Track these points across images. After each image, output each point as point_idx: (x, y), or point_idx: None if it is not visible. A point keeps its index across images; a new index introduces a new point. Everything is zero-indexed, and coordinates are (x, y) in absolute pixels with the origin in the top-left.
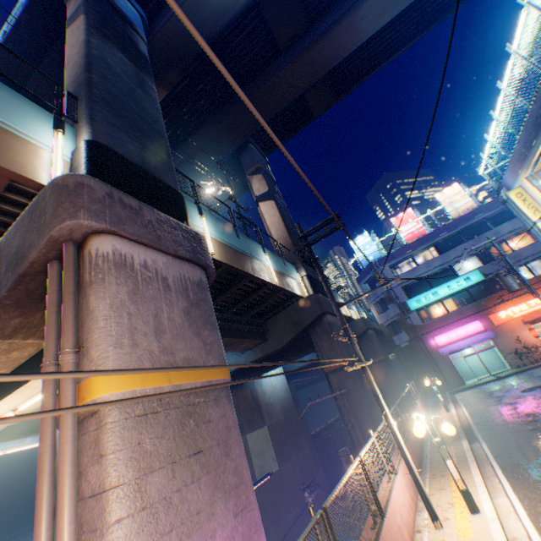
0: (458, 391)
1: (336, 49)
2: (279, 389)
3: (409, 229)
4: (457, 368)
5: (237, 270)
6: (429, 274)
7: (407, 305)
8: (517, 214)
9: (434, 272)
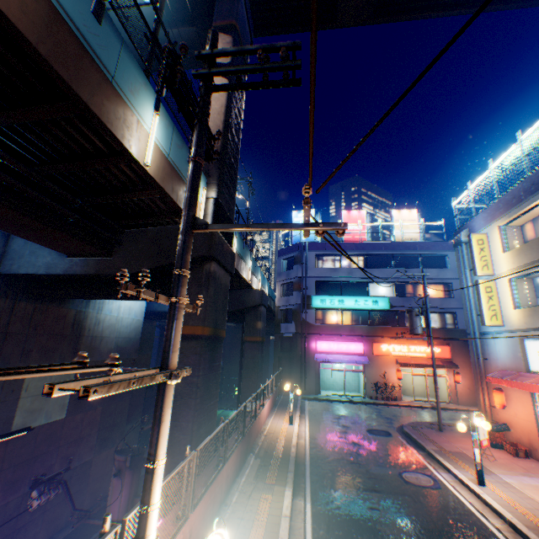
0: (311, 399)
1: None
2: (126, 325)
3: (353, 230)
4: (321, 377)
5: (34, 51)
6: (347, 281)
7: (312, 300)
8: (462, 262)
9: (352, 282)
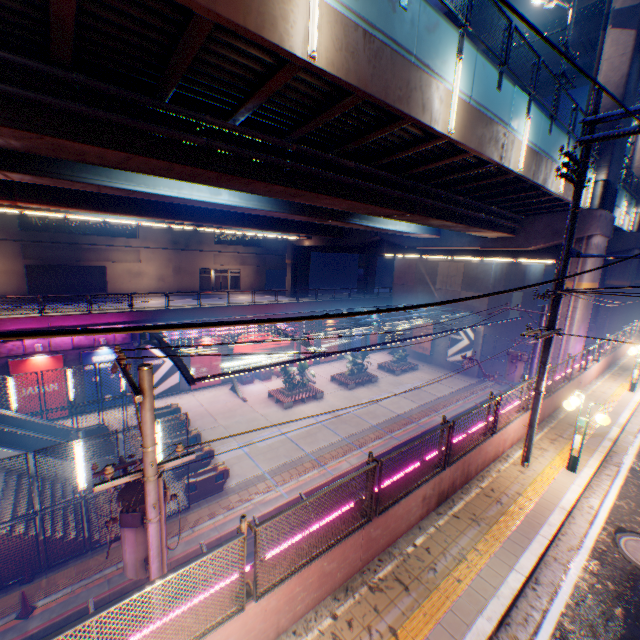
0: None
1: None
2: (537, 272)
3: None
4: None
5: None
6: None
7: None
8: None
9: None
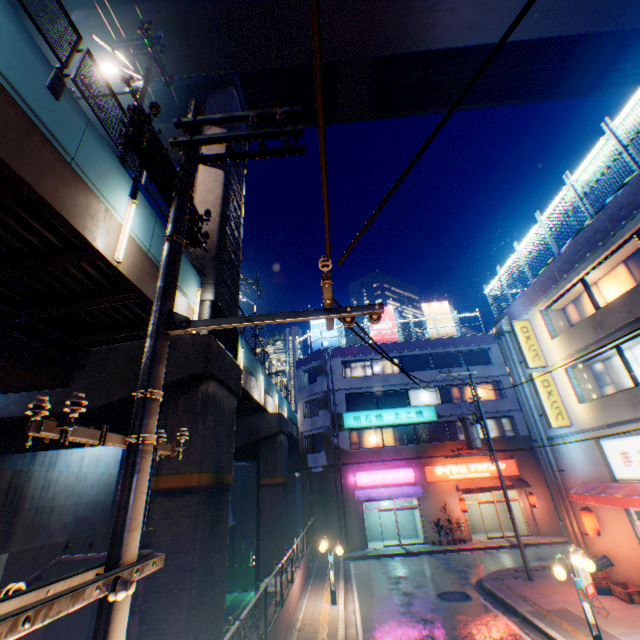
0: (357, 558)
1: (404, 28)
2: (92, 483)
3: (382, 329)
4: (366, 522)
5: None
6: (383, 390)
7: (343, 419)
8: (509, 354)
9: (389, 391)
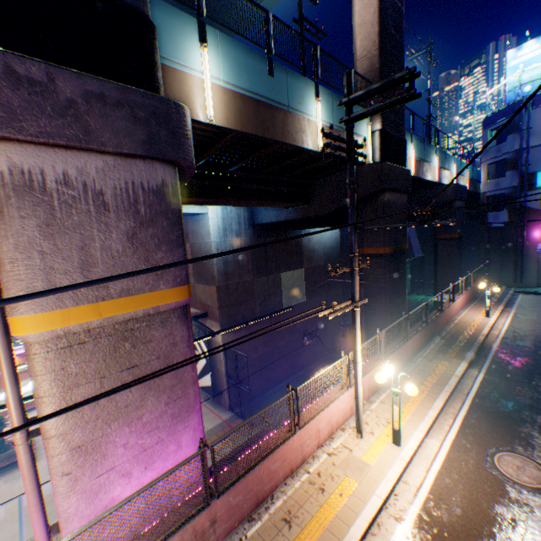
0: (526, 293)
1: None
2: (327, 238)
3: None
4: None
5: (256, 137)
6: None
7: (535, 179)
8: None
9: None
